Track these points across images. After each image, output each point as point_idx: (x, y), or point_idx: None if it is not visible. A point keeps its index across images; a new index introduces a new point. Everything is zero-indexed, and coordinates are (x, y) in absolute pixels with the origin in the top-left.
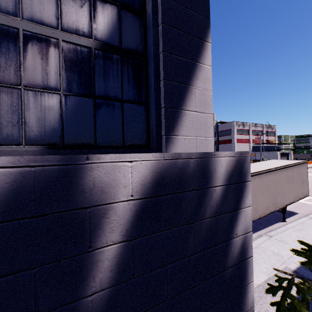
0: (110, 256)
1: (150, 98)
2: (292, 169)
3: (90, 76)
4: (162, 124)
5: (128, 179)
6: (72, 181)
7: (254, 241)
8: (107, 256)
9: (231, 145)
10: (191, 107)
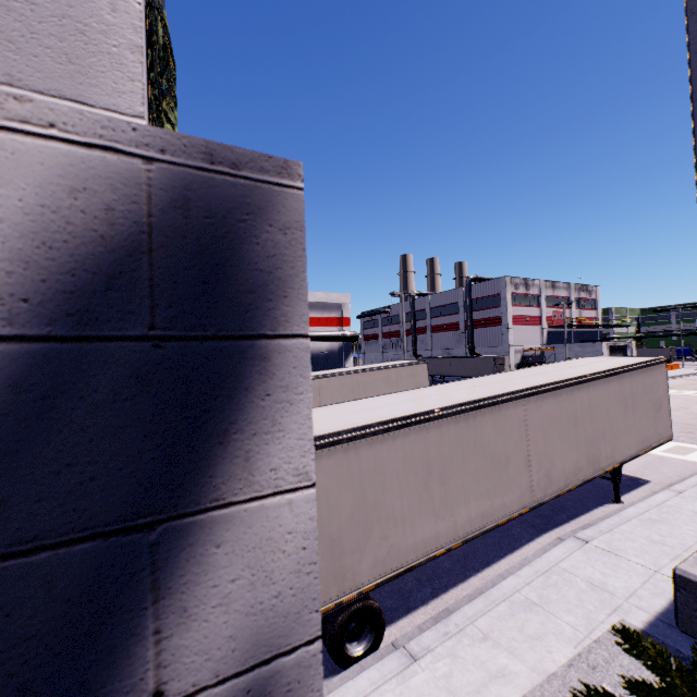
0: None
1: None
2: (633, 377)
3: None
4: None
5: None
6: None
7: (545, 554)
8: None
9: (500, 330)
10: None
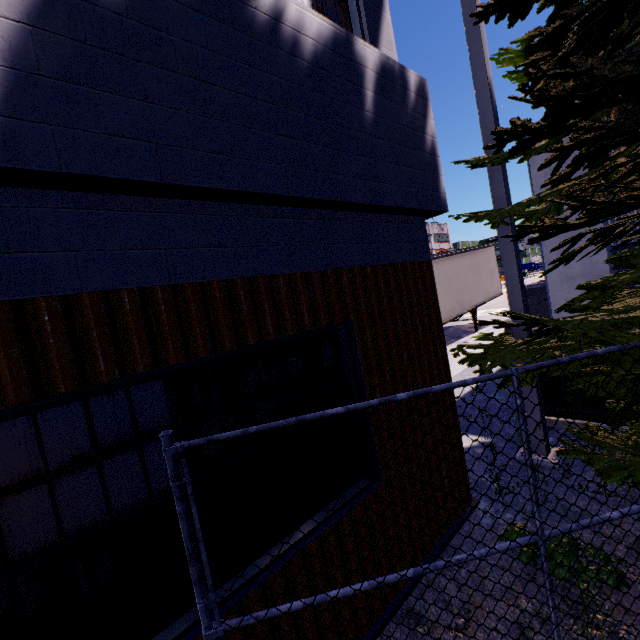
0: (370, 97)
1: (356, 33)
2: (476, 254)
3: (321, 6)
4: None
5: (370, 59)
6: (350, 46)
7: None
8: (369, 97)
9: None
10: (383, 44)
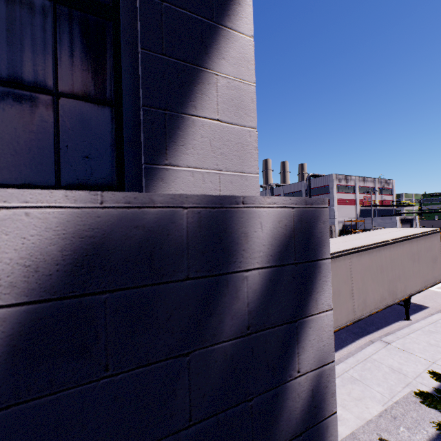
0: None
1: (122, 92)
2: (418, 241)
3: None
4: (141, 142)
5: None
6: None
7: (363, 350)
8: None
9: (329, 208)
10: (207, 111)
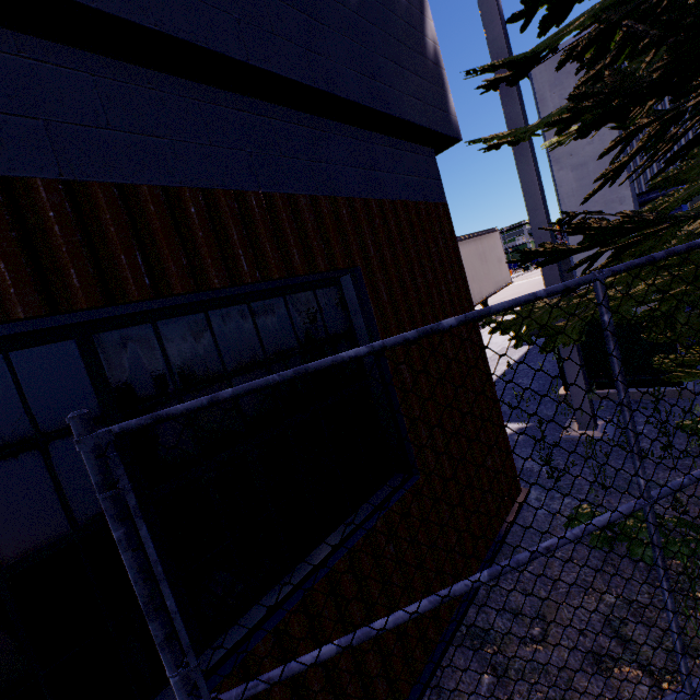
0: None
1: None
2: (482, 240)
3: None
4: None
5: None
6: None
7: None
8: None
9: None
10: None
